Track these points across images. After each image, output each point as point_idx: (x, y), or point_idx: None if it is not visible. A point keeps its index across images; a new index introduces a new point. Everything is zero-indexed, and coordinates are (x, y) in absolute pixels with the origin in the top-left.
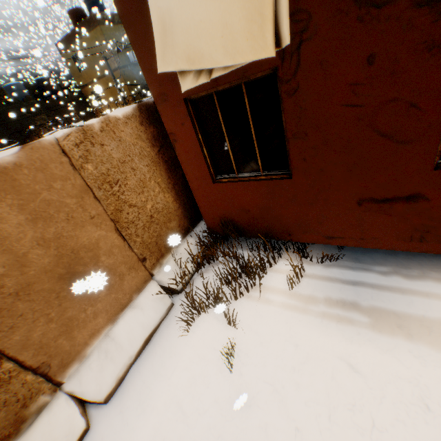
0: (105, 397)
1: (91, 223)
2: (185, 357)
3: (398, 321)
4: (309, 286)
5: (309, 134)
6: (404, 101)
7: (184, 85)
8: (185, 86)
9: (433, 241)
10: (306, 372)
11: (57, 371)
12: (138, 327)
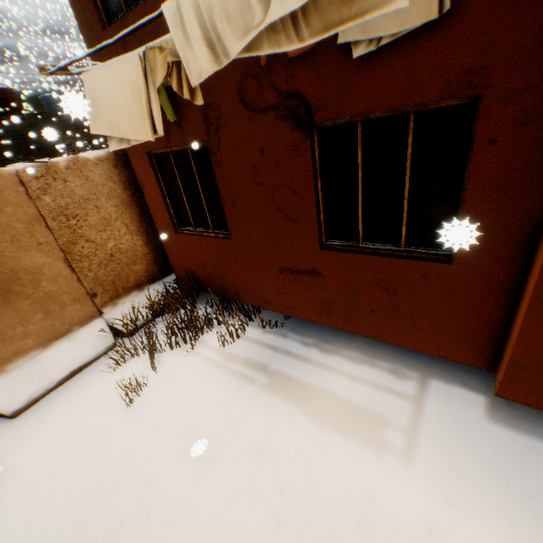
0: (14, 412)
1: (39, 249)
2: (100, 391)
3: (289, 385)
4: (239, 347)
5: (236, 201)
6: (290, 187)
7: (111, 146)
8: (112, 147)
9: (337, 317)
10: (189, 415)
11: None
12: (69, 358)
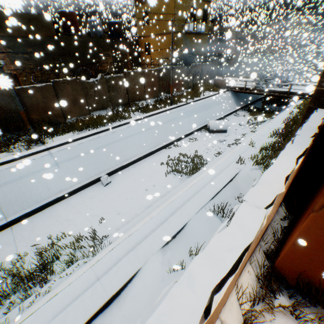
0: None
1: None
2: None
3: None
4: None
5: None
6: None
7: None
8: None
9: None
10: None
11: None
12: None
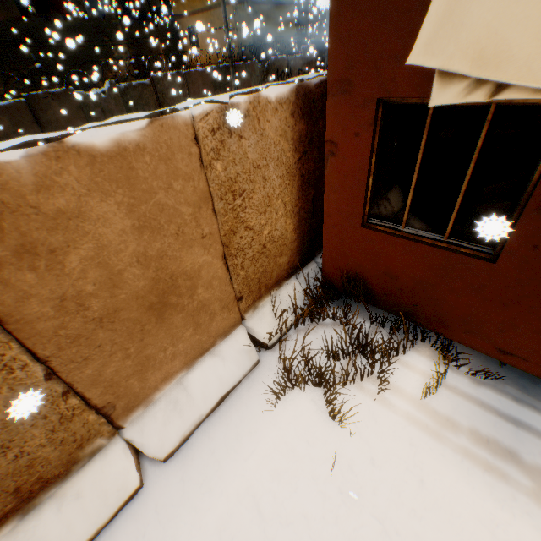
0: (165, 456)
1: (200, 244)
2: (269, 440)
3: None
4: (449, 404)
5: None
6: None
7: (439, 97)
8: (441, 99)
9: None
10: (431, 523)
11: (120, 414)
12: (215, 381)
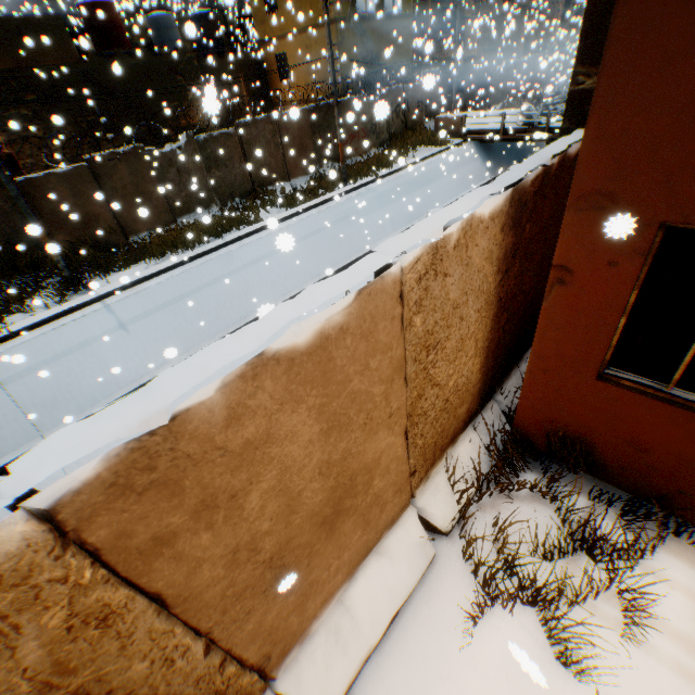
0: None
1: (385, 425)
2: (472, 694)
3: None
4: None
5: None
6: None
7: None
8: None
9: None
10: None
11: (274, 663)
12: (384, 593)
